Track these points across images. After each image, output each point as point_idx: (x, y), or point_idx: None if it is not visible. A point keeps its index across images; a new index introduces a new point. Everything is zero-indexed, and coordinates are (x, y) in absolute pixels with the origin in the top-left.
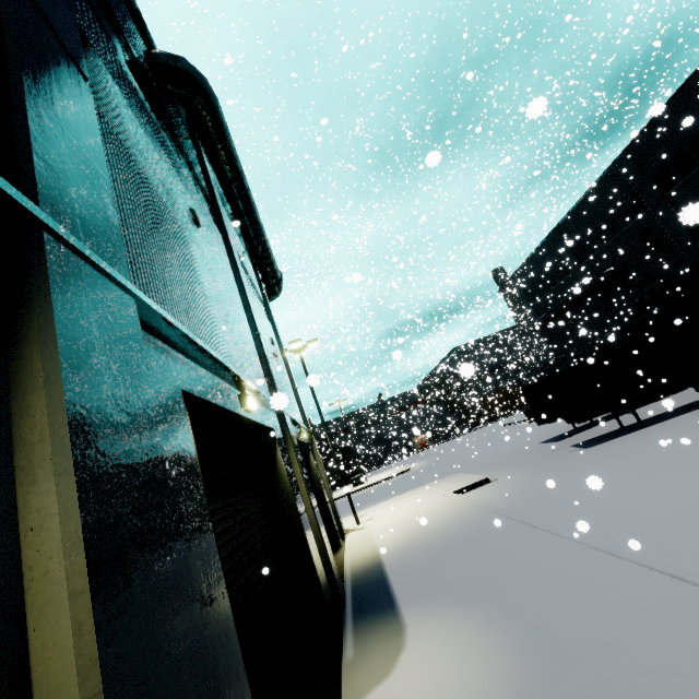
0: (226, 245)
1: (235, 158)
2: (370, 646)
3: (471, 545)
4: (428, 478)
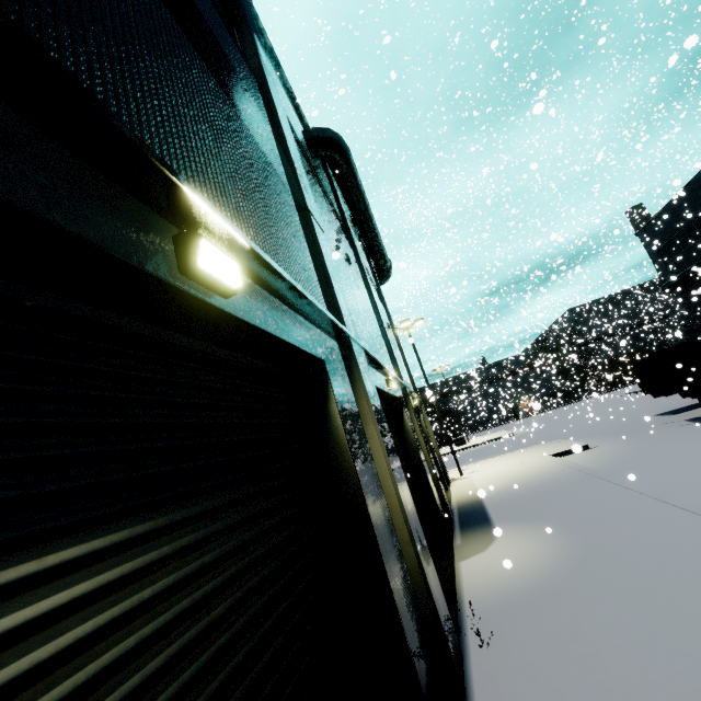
0: (357, 259)
1: (359, 186)
2: (472, 539)
3: (555, 492)
4: (530, 443)
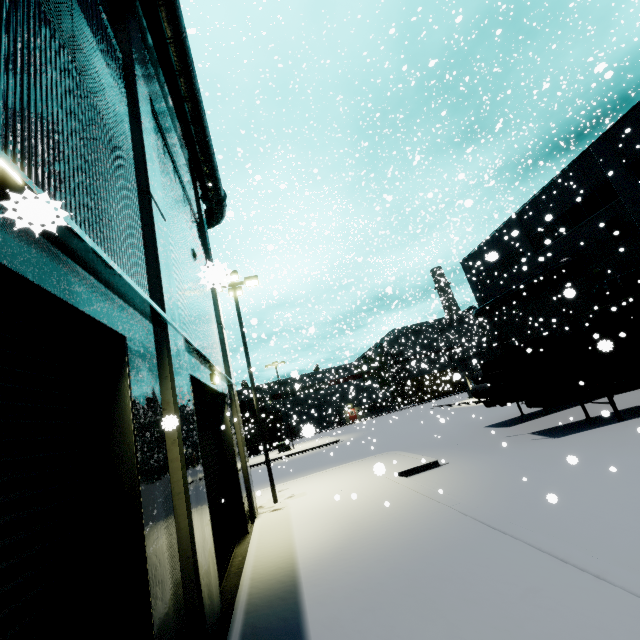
0: (126, 68)
1: None
2: None
3: (452, 581)
4: (360, 453)
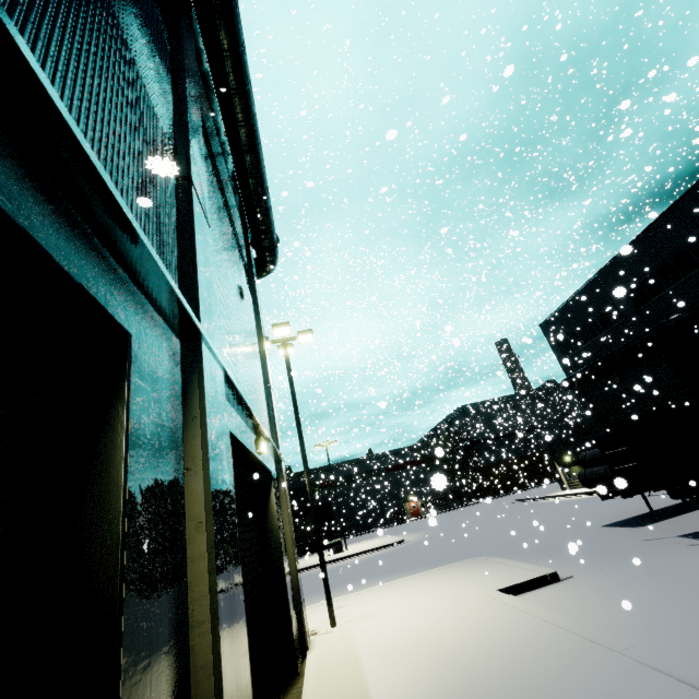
0: (174, 56)
1: None
2: None
3: None
4: (435, 558)
